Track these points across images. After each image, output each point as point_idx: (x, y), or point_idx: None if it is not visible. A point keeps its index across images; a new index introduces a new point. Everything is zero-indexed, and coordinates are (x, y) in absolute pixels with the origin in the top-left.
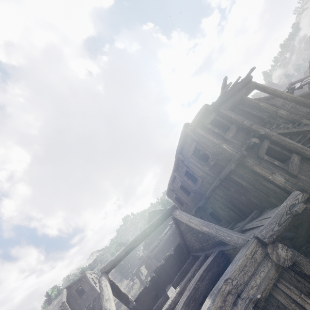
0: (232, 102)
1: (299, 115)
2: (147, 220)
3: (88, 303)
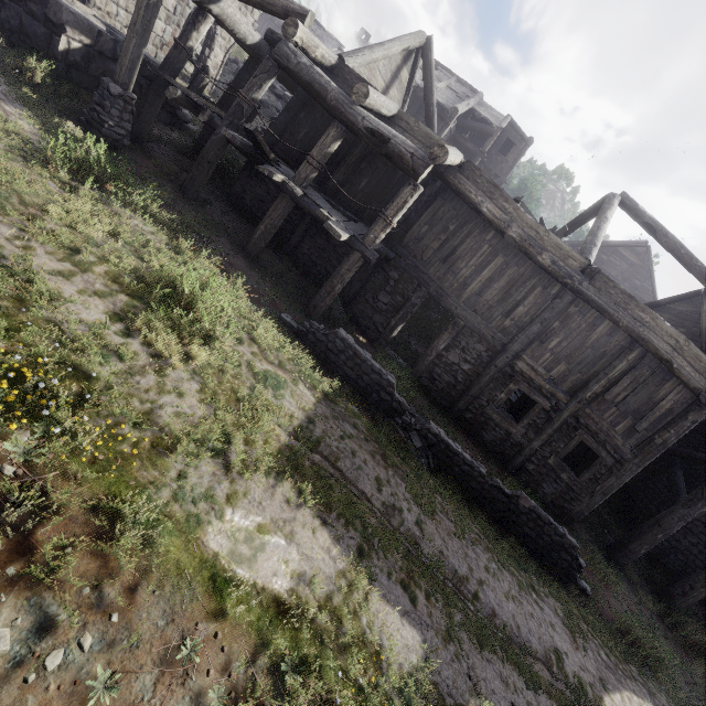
0: None
1: None
2: (628, 242)
3: (491, 168)
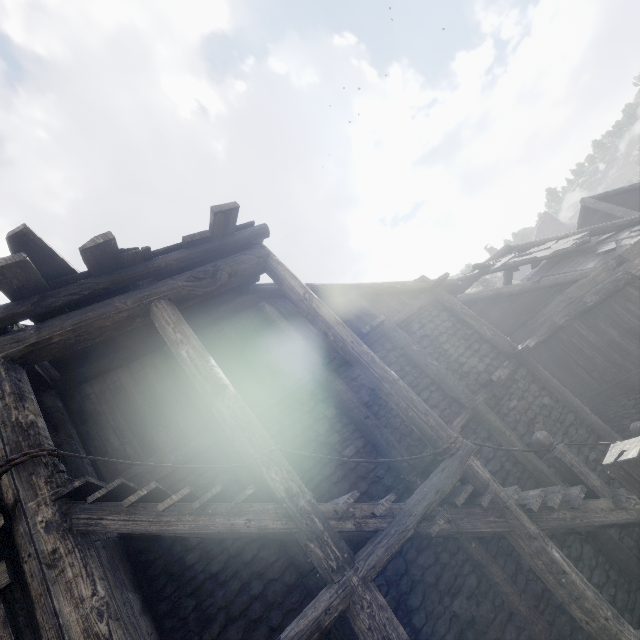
0: (61, 326)
1: (426, 369)
2: None
3: None
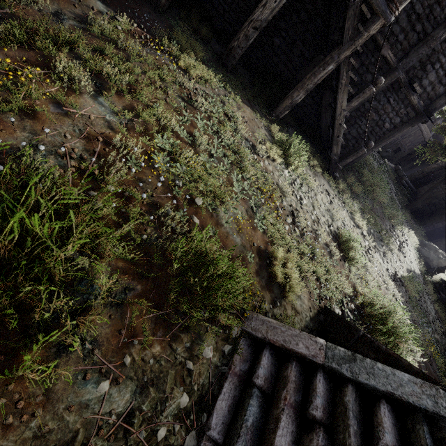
0: None
1: None
2: None
3: None
